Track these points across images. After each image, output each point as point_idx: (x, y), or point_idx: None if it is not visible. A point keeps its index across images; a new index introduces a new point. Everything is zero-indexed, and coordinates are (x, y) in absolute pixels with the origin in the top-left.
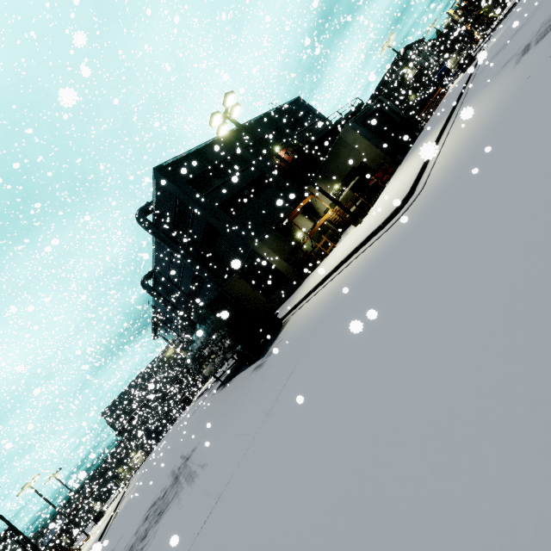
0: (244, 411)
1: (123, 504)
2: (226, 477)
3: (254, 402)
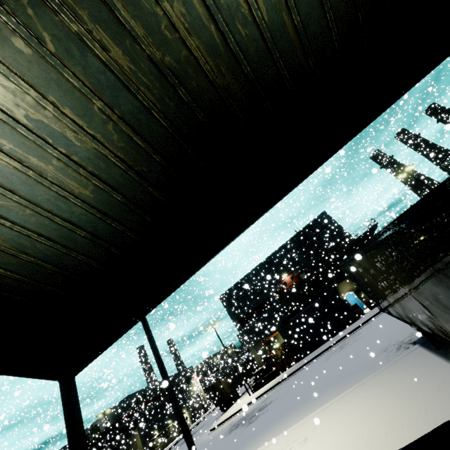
0: None
1: None
2: None
3: None
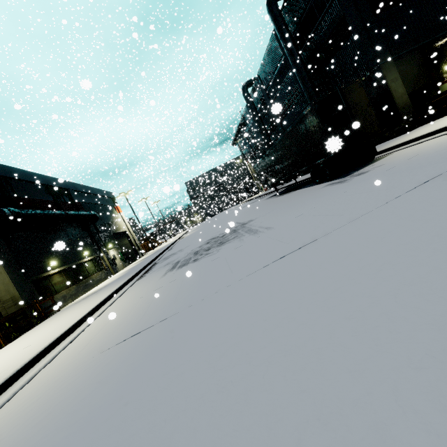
0: (323, 204)
1: (187, 235)
2: (312, 236)
3: (342, 199)
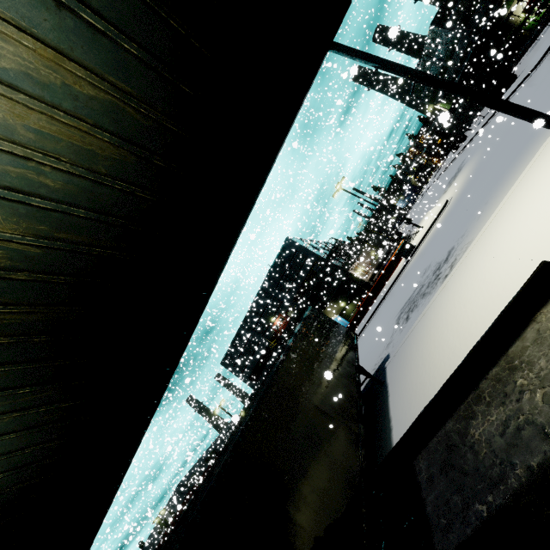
0: None
1: None
2: None
3: None
